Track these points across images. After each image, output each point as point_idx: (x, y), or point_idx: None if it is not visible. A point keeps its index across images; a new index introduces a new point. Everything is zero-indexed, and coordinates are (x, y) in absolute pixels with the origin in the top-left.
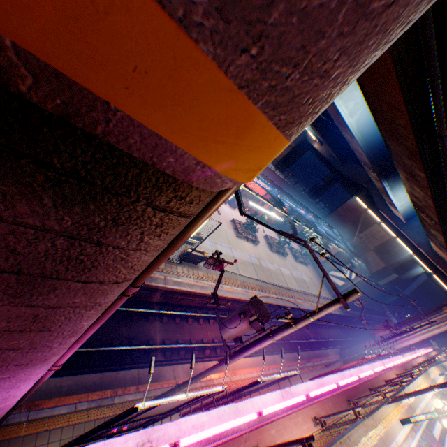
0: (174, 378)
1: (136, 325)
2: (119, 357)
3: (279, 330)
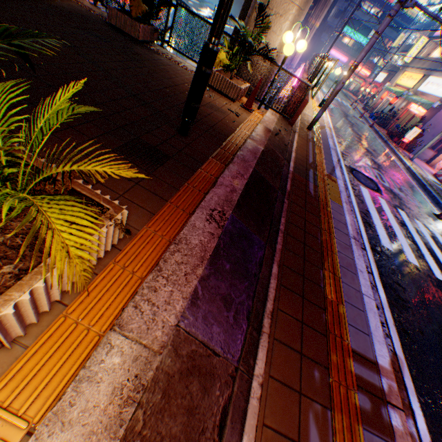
0: None
1: None
2: None
3: None
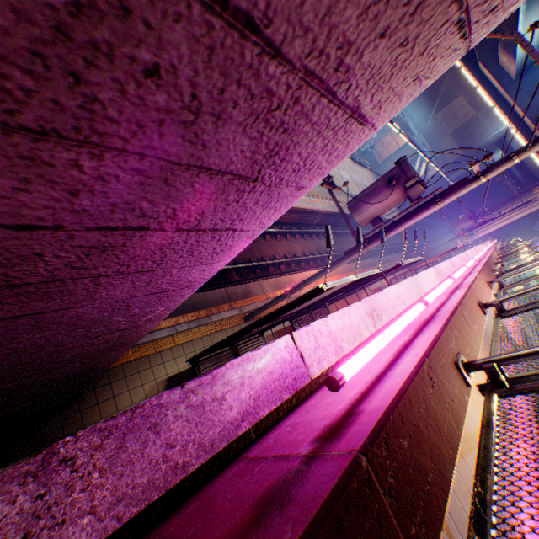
0: (263, 293)
1: None
2: None
3: (453, 191)
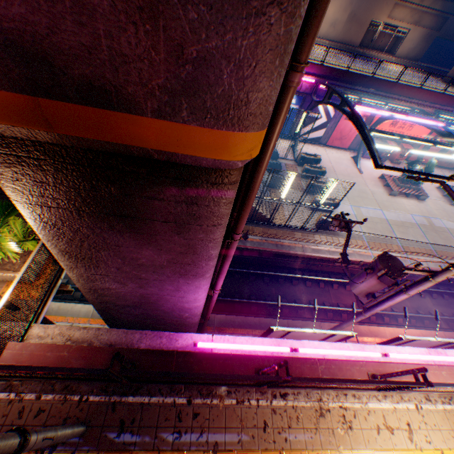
0: None
1: (282, 287)
2: (271, 310)
3: (413, 285)
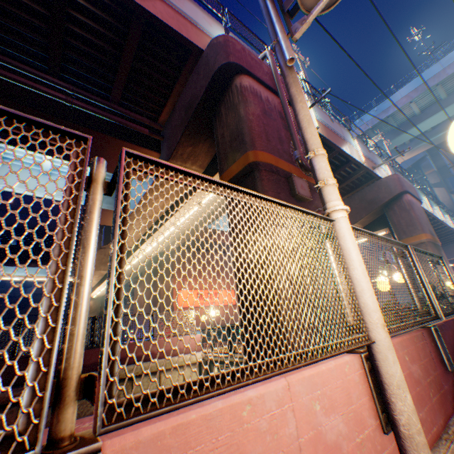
0: None
1: None
2: None
3: None
